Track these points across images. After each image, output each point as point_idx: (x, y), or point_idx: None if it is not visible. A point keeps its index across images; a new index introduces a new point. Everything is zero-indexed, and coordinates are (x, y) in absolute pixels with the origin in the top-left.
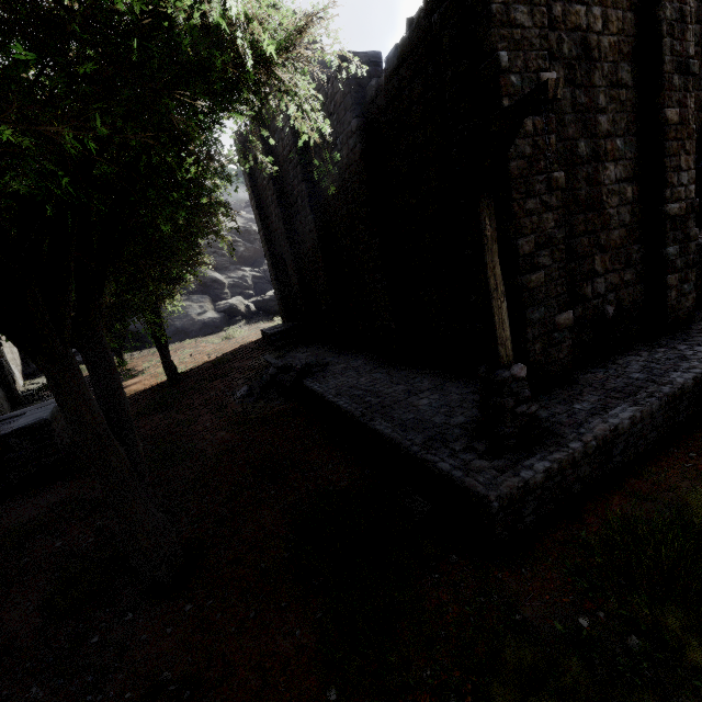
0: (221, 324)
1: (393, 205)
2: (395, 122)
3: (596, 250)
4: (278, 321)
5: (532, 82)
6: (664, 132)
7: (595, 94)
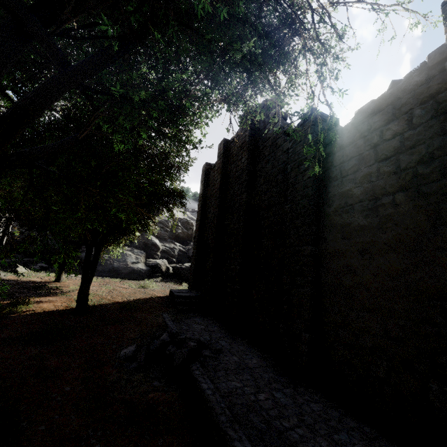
0: (144, 274)
1: (333, 221)
2: (355, 155)
3: None
4: (184, 286)
5: None
6: None
7: None
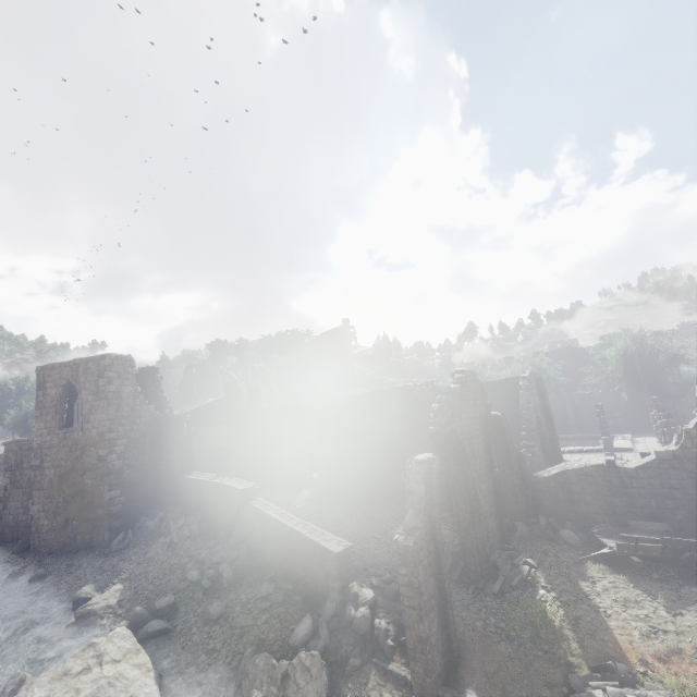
0: None
1: None
2: None
3: None
4: None
5: None
6: None
7: None
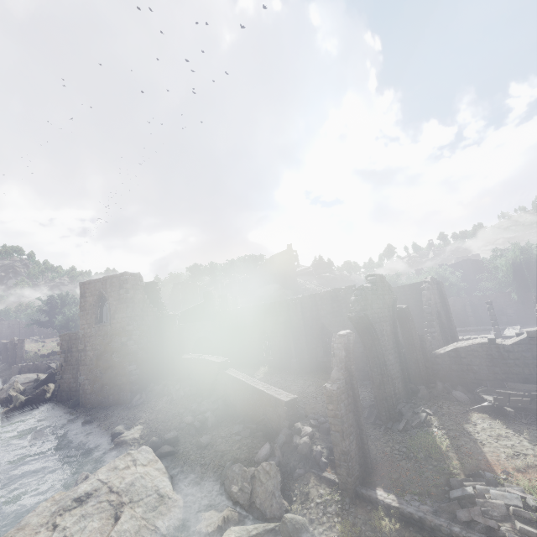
0: None
1: None
2: None
3: None
4: None
5: None
6: None
7: None
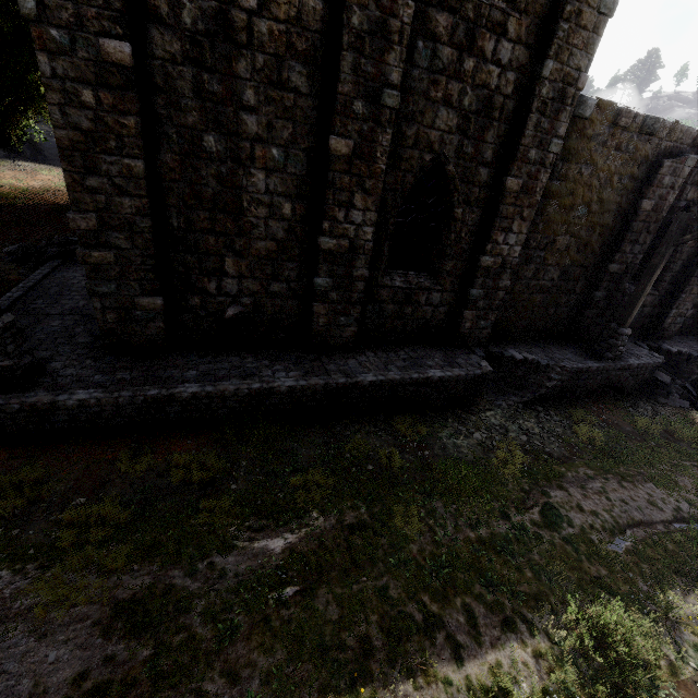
0: None
1: None
2: None
3: (227, 252)
4: None
5: (92, 46)
6: (330, 160)
7: (238, 87)
